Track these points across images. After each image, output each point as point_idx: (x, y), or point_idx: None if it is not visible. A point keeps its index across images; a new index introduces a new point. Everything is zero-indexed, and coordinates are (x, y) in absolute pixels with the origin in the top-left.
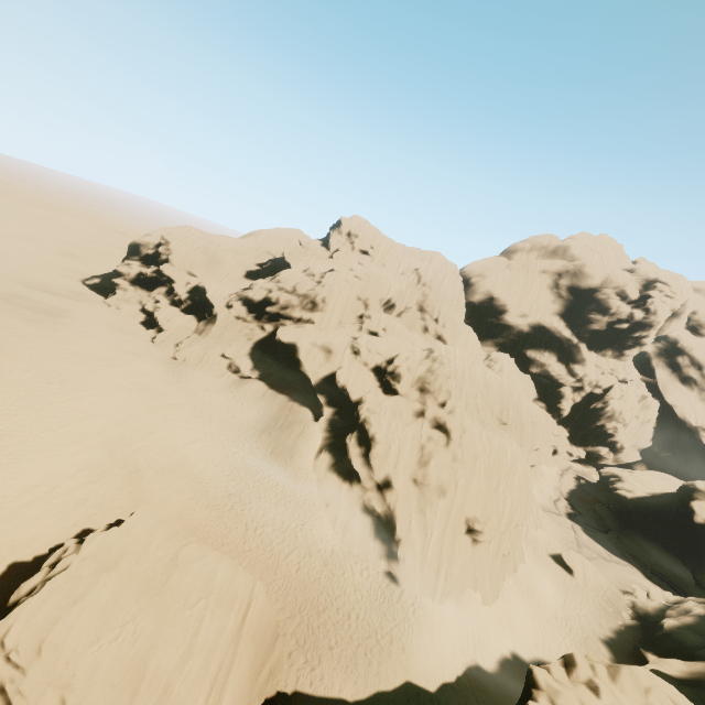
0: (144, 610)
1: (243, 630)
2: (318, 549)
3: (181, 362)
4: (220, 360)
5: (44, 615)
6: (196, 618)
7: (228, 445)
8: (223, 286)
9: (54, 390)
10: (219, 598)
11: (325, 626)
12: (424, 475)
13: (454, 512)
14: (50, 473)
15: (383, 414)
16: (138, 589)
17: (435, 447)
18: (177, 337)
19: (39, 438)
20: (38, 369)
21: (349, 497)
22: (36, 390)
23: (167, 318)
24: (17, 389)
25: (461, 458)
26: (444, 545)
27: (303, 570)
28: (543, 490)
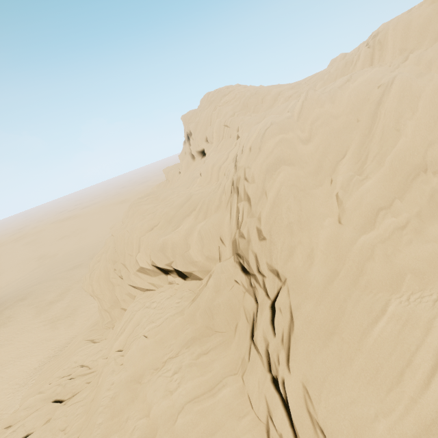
0: None
1: None
2: None
3: None
4: None
5: None
6: None
7: None
8: None
9: None
10: None
11: None
12: None
13: None
14: None
15: None
16: None
17: None
18: None
19: None
20: None
21: None
22: None
23: None
24: None
25: None
26: None
27: None
28: None
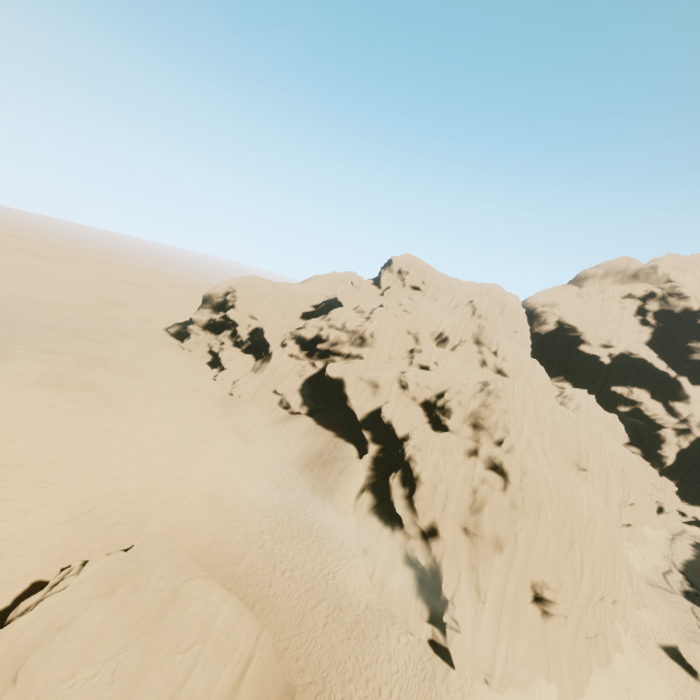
0: (130, 648)
1: (241, 689)
2: (350, 602)
3: (236, 398)
4: (272, 396)
5: (28, 638)
6: (186, 666)
7: (268, 480)
8: (279, 327)
9: (113, 419)
10: (217, 645)
11: (350, 699)
12: (476, 523)
13: (515, 573)
14: (91, 495)
15: (430, 452)
16: (129, 623)
17: (490, 491)
18: (236, 375)
19: (89, 462)
20: (104, 400)
21: (390, 544)
22: (98, 418)
23: (229, 358)
24: (82, 417)
25: (521, 506)
26: (503, 614)
27: (331, 625)
28: (646, 558)
